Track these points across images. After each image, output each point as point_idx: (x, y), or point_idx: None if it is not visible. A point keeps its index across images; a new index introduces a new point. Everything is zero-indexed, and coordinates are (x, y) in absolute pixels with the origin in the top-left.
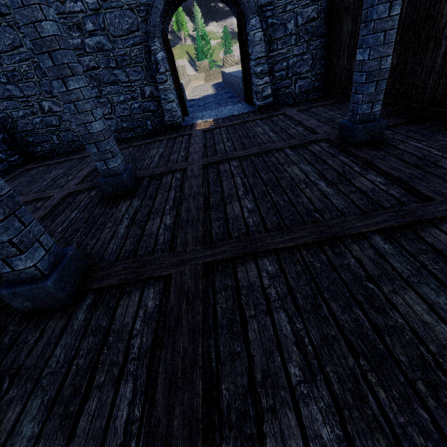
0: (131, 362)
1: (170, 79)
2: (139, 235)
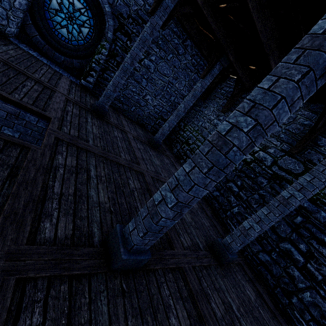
0: (56, 198)
1: None
2: None
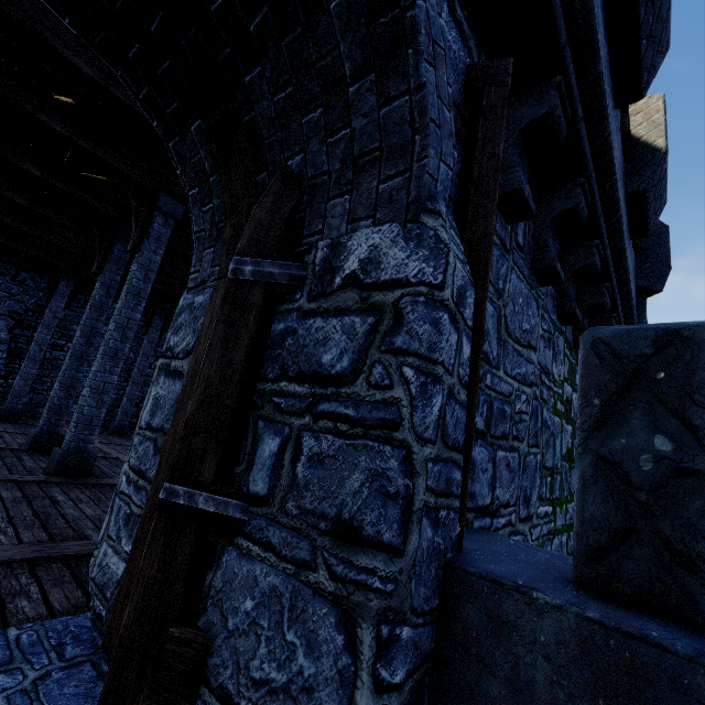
0: None
1: (163, 385)
2: (2, 453)
